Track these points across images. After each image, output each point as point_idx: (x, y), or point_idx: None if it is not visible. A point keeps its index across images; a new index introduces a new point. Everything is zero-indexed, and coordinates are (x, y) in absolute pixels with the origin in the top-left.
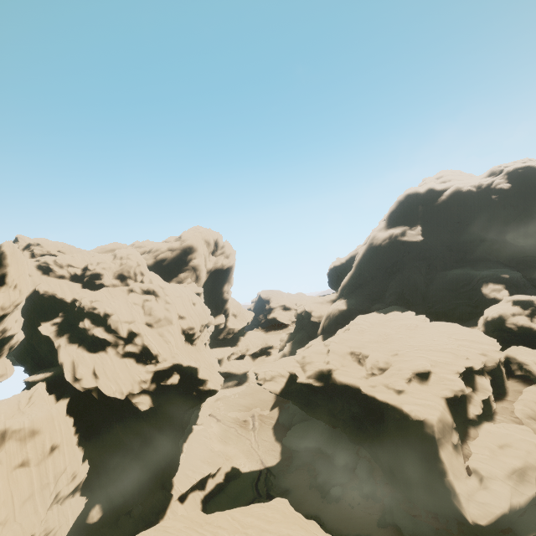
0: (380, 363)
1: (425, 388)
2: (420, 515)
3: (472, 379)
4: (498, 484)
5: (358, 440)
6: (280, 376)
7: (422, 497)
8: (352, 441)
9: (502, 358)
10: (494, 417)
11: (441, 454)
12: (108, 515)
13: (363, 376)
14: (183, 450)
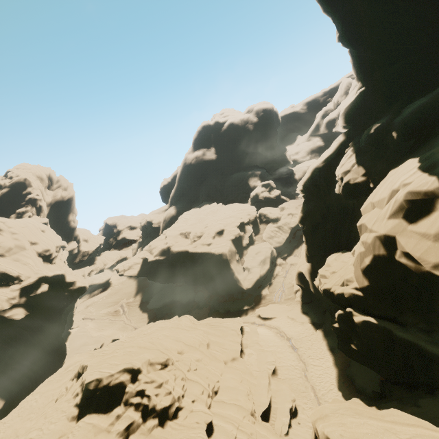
0: (198, 234)
1: (222, 238)
2: (226, 300)
3: (244, 228)
4: (255, 269)
5: (192, 281)
6: (135, 264)
7: (225, 289)
8: (190, 285)
9: (257, 215)
10: (254, 243)
11: (231, 266)
12: (11, 401)
13: (189, 243)
14: (67, 347)
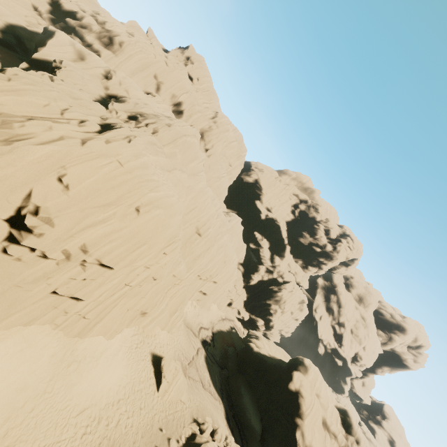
0: None
1: None
2: None
3: None
4: None
5: None
6: None
7: None
8: None
9: None
10: None
11: None
12: None
13: None
14: None
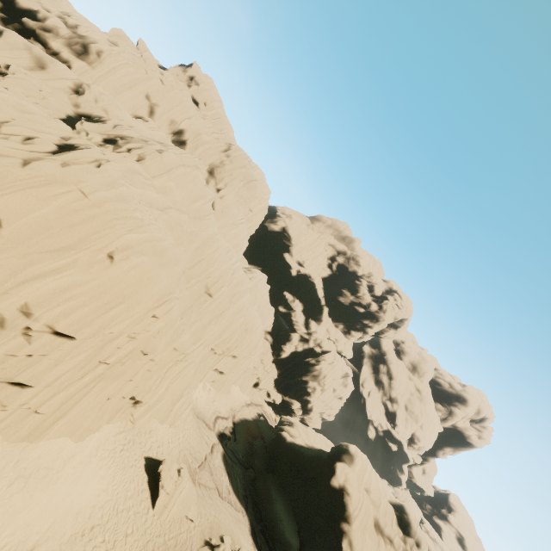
0: None
1: None
2: None
3: None
4: None
5: None
6: (441, 548)
7: None
8: None
9: None
10: None
11: None
12: None
13: None
14: None
